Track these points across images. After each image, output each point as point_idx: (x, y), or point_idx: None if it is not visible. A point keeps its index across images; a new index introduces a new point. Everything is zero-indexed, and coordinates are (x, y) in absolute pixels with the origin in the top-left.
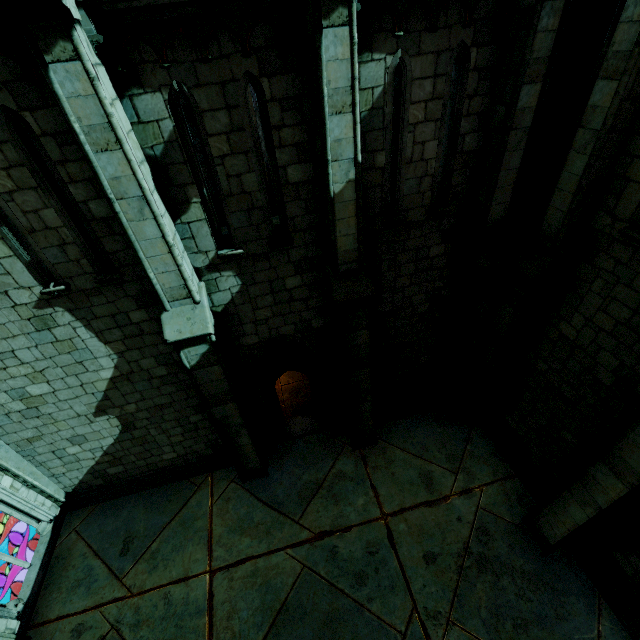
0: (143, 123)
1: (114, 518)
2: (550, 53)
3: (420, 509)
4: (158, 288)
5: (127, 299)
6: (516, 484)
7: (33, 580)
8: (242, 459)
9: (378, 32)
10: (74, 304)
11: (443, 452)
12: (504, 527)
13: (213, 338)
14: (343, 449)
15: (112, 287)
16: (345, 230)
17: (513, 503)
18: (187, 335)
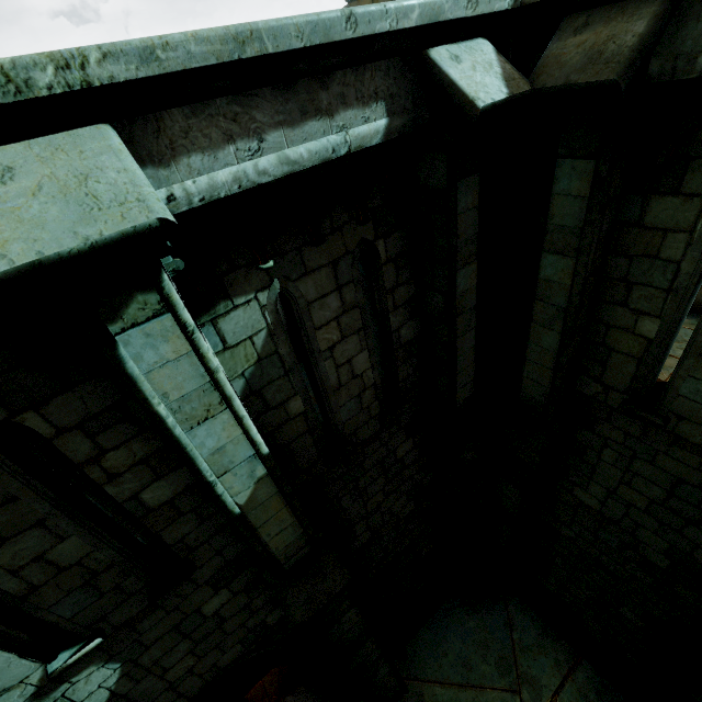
0: None
1: None
2: (477, 229)
3: None
4: None
5: None
6: (587, 671)
7: None
8: None
9: (231, 271)
10: None
11: (490, 660)
12: None
13: None
14: None
15: None
16: (276, 528)
17: None
18: None
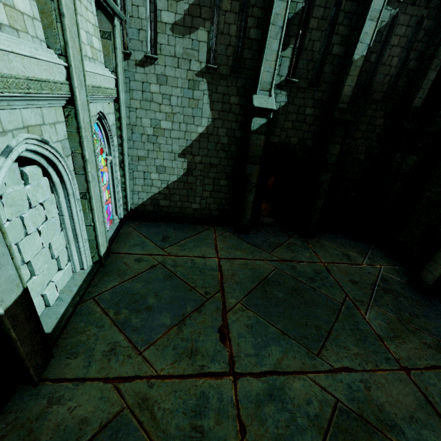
0: (291, 1)
1: (155, 228)
2: None
3: (344, 265)
4: (260, 79)
5: (235, 88)
6: (402, 269)
7: (110, 236)
8: (242, 213)
9: None
10: (212, 80)
11: (355, 249)
12: (397, 281)
13: (271, 116)
14: (293, 236)
15: (233, 78)
16: (350, 82)
17: (401, 275)
18: (264, 106)
